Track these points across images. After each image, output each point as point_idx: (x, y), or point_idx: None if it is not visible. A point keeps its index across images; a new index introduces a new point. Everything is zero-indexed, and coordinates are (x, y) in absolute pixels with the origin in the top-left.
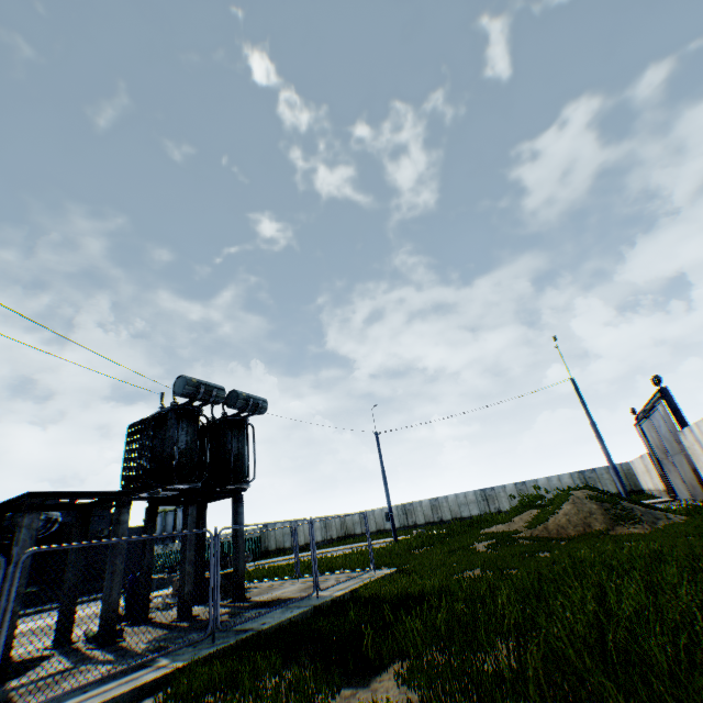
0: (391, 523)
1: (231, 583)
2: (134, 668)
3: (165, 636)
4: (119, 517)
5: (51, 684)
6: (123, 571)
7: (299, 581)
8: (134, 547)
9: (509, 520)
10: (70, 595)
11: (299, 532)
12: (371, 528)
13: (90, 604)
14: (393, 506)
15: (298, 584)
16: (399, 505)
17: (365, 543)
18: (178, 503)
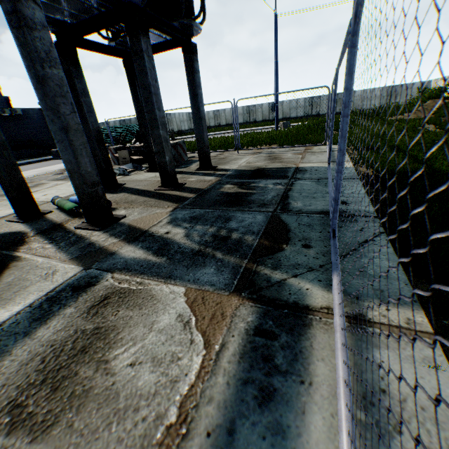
0: (276, 113)
1: (178, 154)
2: (272, 318)
3: (190, 215)
4: (16, 8)
5: (79, 366)
6: (81, 129)
7: (241, 154)
8: (42, 126)
9: (415, 110)
10: (3, 163)
11: (173, 122)
12: (222, 123)
13: (29, 167)
14: (240, 108)
15: (249, 156)
16: (245, 107)
17: (229, 131)
18: (100, 49)
